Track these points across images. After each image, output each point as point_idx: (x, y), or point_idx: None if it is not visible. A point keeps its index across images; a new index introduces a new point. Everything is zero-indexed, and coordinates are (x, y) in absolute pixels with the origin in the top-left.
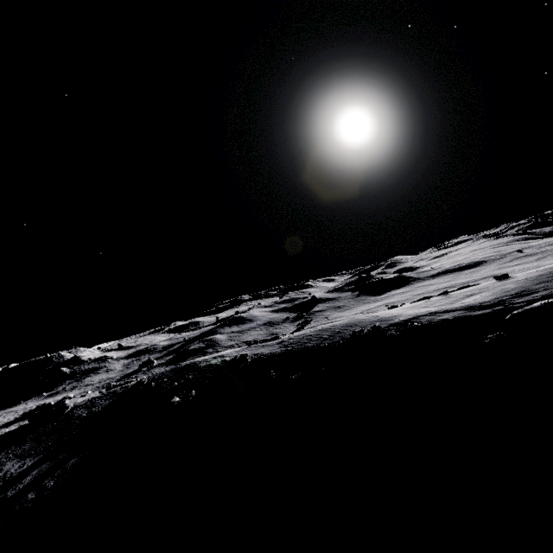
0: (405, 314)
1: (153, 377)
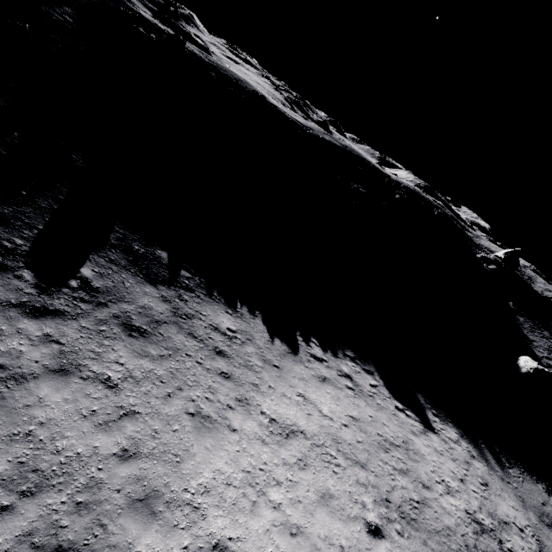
0: (273, 102)
1: None
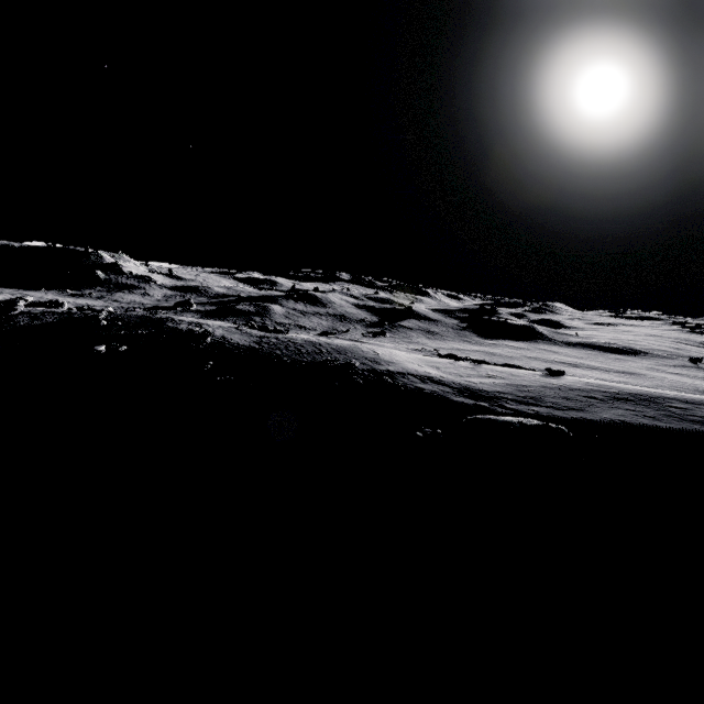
0: (402, 366)
1: (118, 315)
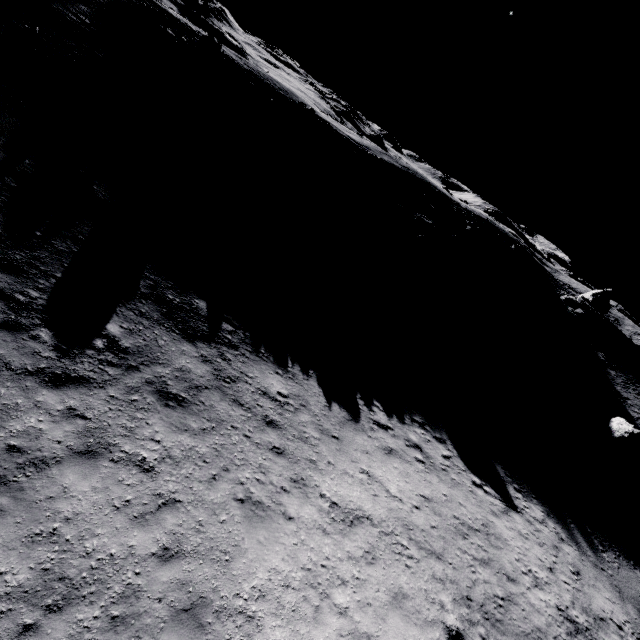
0: (323, 116)
1: None
